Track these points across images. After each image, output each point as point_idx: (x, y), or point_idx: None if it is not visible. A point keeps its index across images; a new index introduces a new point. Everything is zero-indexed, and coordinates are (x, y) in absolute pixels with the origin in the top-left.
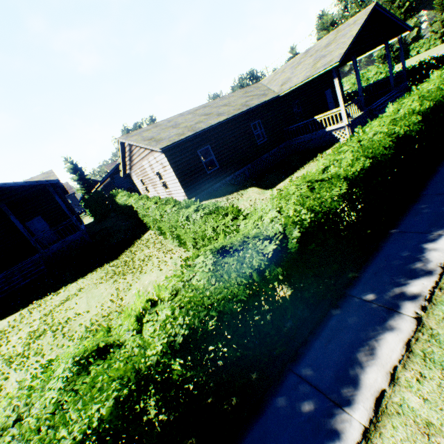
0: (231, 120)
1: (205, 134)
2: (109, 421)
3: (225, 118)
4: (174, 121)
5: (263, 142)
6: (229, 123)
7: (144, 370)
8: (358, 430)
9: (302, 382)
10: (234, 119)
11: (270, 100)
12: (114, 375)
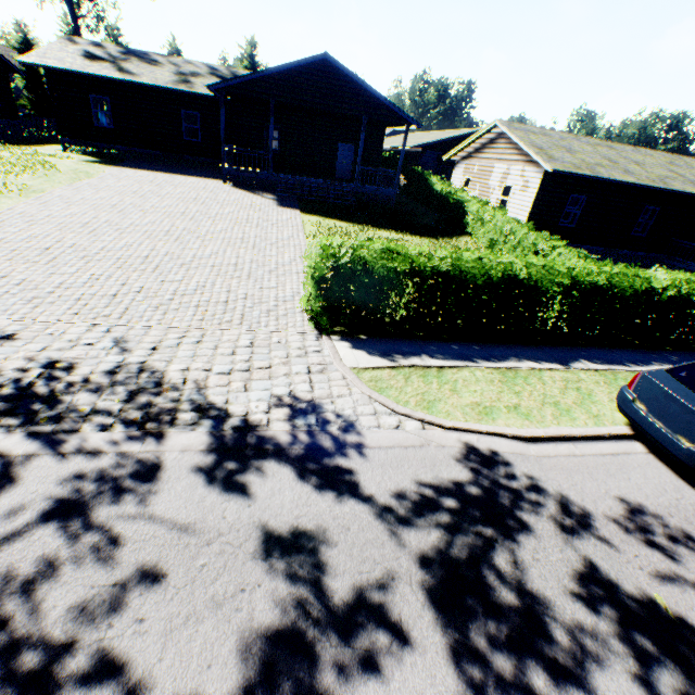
0: (631, 186)
1: (594, 182)
2: (564, 287)
3: (632, 182)
4: (567, 143)
5: (639, 236)
6: (627, 188)
7: (581, 283)
8: (638, 370)
9: (613, 353)
10: (635, 188)
11: (693, 195)
12: (577, 274)
